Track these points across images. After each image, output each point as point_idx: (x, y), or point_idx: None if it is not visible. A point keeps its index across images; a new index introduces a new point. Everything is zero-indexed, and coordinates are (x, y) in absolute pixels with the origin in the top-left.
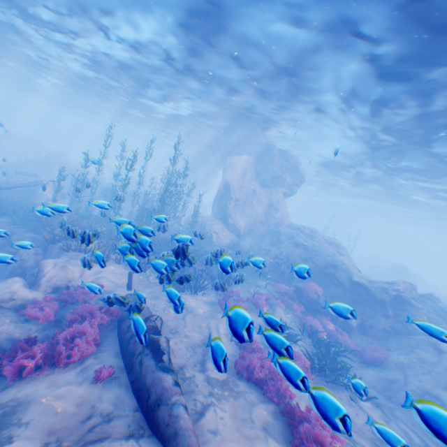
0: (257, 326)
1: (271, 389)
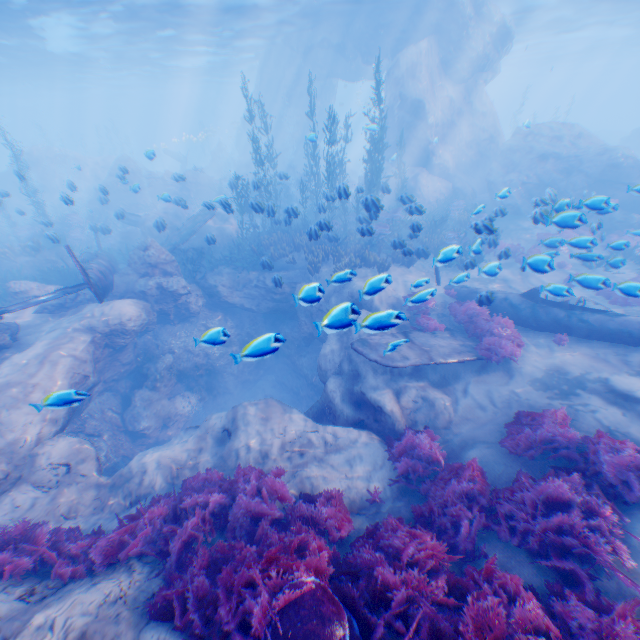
0: (570, 269)
1: None
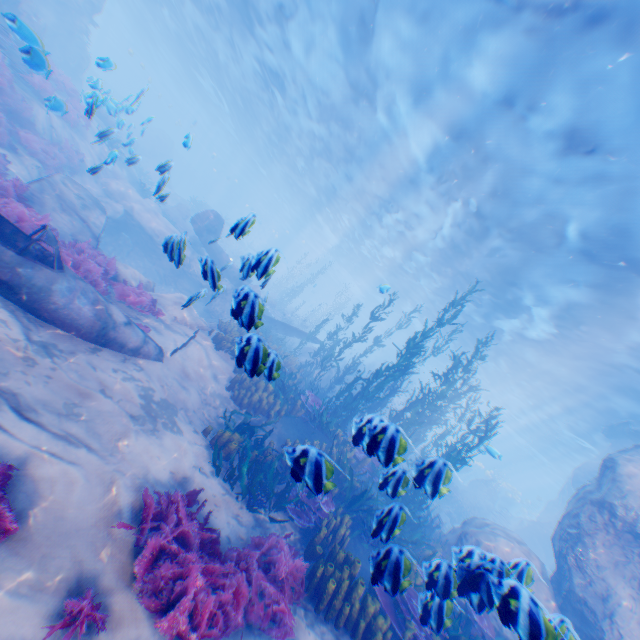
0: None
1: None
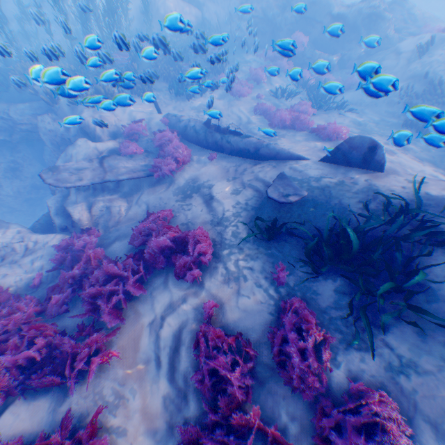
0: (264, 98)
1: (299, 126)
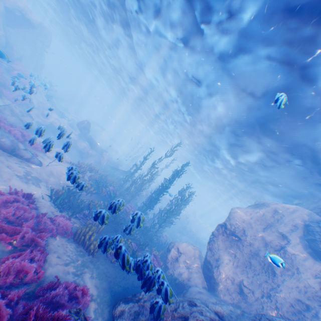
0: None
1: None
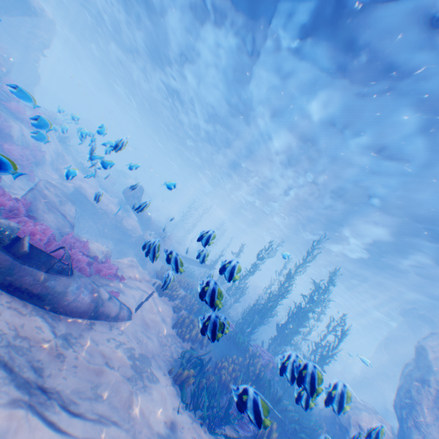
0: None
1: None
